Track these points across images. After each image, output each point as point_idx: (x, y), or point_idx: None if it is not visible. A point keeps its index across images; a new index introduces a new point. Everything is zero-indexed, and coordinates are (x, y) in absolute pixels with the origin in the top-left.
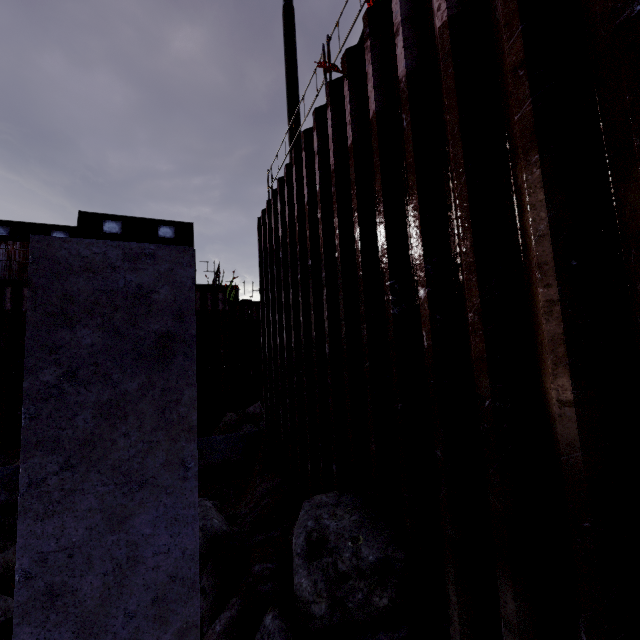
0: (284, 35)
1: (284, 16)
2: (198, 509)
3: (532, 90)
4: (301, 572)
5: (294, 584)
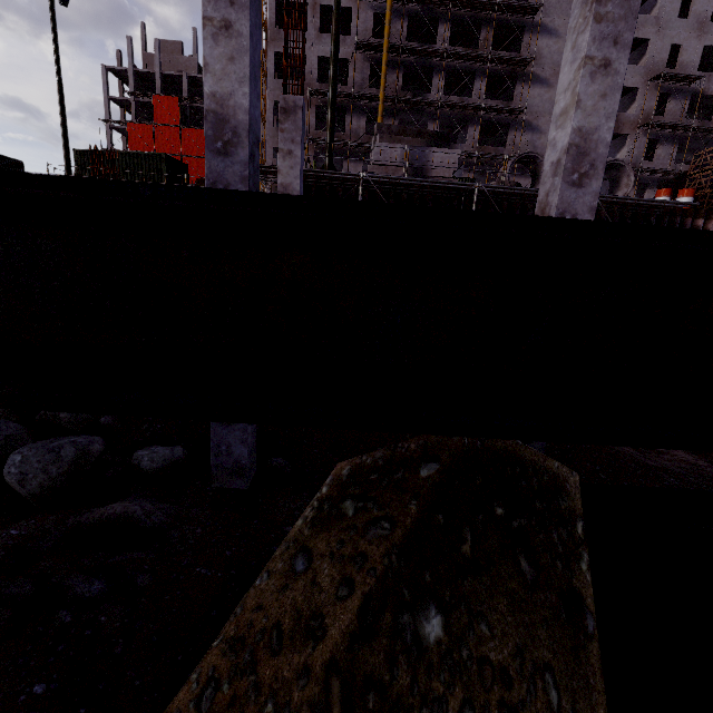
0: (60, 100)
1: (60, 89)
2: None
3: None
4: None
5: None
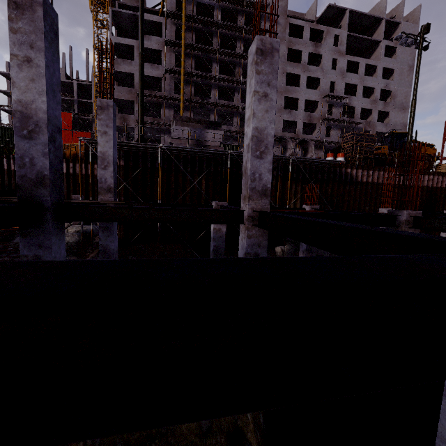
0: None
1: None
2: None
3: None
4: None
5: None
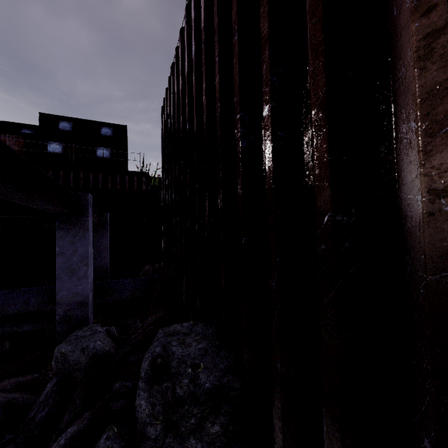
0: None
1: None
2: (88, 333)
3: None
4: (142, 395)
5: (135, 405)
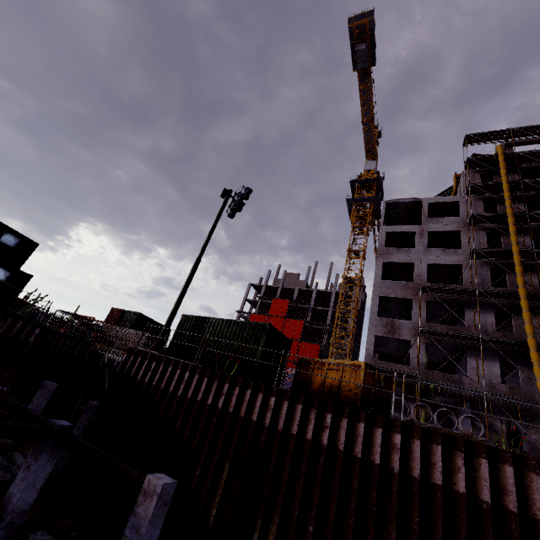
0: (191, 271)
1: (196, 263)
2: (47, 537)
3: (234, 449)
4: None
5: None
